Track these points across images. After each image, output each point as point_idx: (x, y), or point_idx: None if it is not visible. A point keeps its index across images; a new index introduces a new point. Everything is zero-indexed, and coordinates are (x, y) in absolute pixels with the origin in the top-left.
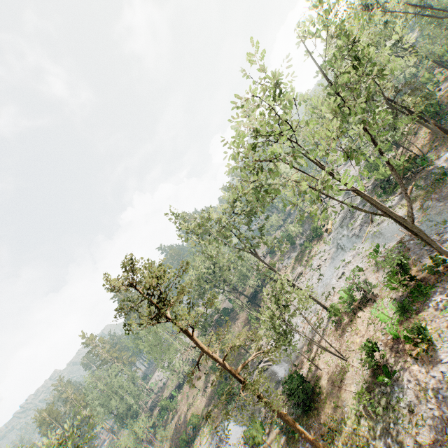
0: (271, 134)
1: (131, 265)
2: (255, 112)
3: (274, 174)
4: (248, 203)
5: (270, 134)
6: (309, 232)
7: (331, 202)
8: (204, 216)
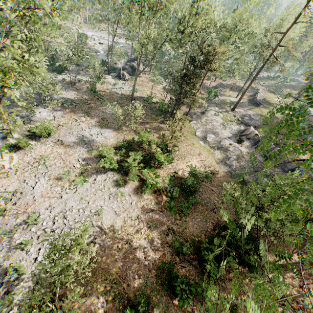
0: None
1: None
2: None
3: None
4: None
5: None
6: None
7: None
8: None
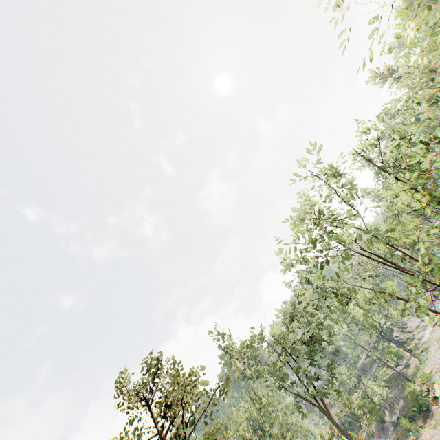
0: (335, 220)
1: (155, 371)
2: (315, 195)
3: (341, 279)
4: (309, 324)
5: (334, 220)
6: (403, 402)
7: (425, 357)
8: (253, 335)
